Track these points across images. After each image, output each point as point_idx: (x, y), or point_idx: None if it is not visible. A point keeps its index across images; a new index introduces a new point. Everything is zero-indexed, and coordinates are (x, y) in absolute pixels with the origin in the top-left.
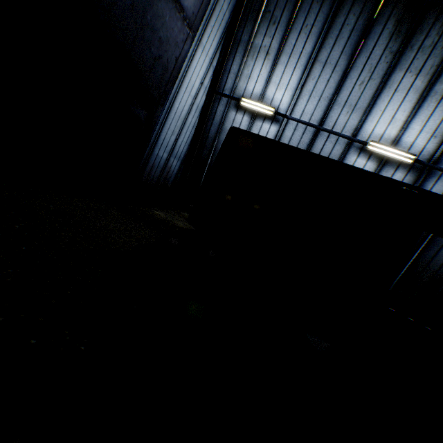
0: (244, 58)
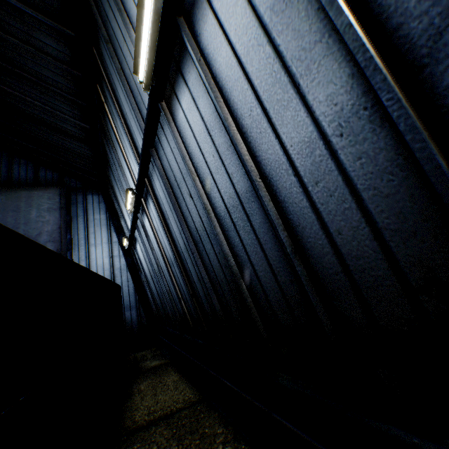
0: (121, 222)
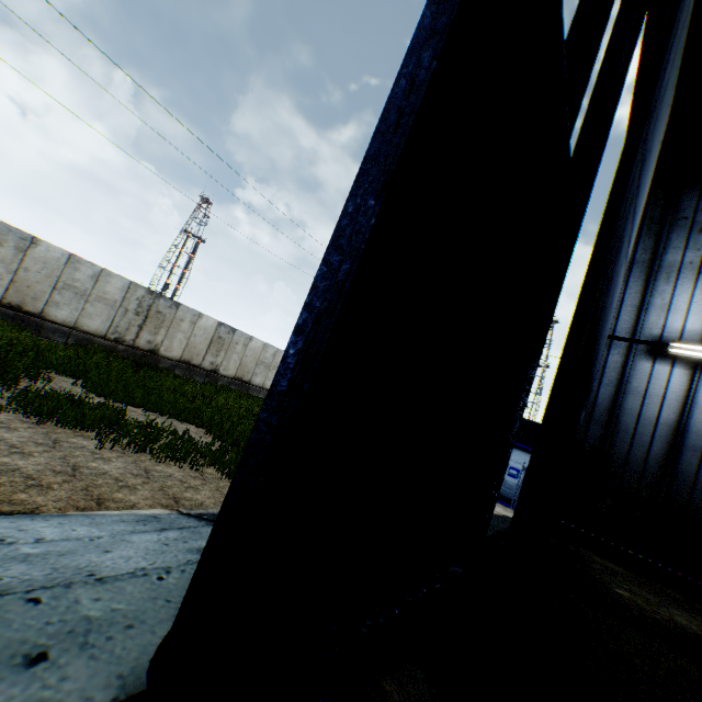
0: (650, 283)
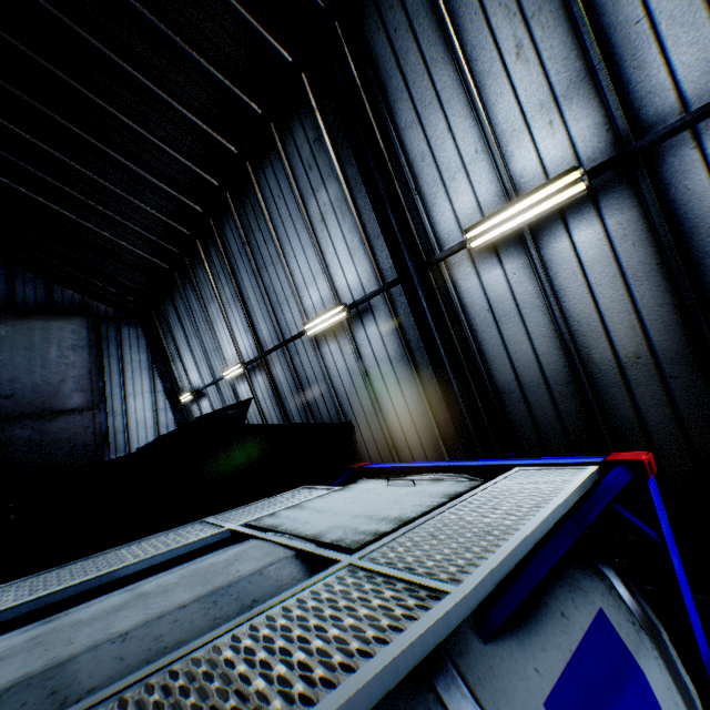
0: (173, 367)
